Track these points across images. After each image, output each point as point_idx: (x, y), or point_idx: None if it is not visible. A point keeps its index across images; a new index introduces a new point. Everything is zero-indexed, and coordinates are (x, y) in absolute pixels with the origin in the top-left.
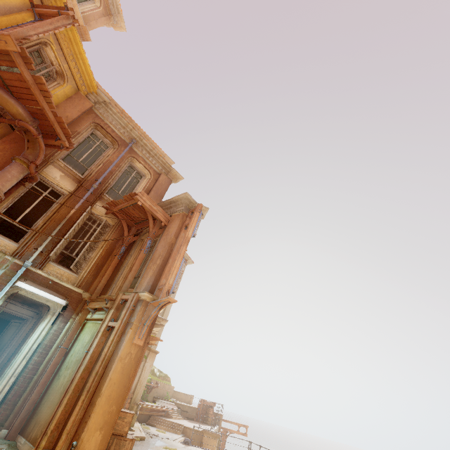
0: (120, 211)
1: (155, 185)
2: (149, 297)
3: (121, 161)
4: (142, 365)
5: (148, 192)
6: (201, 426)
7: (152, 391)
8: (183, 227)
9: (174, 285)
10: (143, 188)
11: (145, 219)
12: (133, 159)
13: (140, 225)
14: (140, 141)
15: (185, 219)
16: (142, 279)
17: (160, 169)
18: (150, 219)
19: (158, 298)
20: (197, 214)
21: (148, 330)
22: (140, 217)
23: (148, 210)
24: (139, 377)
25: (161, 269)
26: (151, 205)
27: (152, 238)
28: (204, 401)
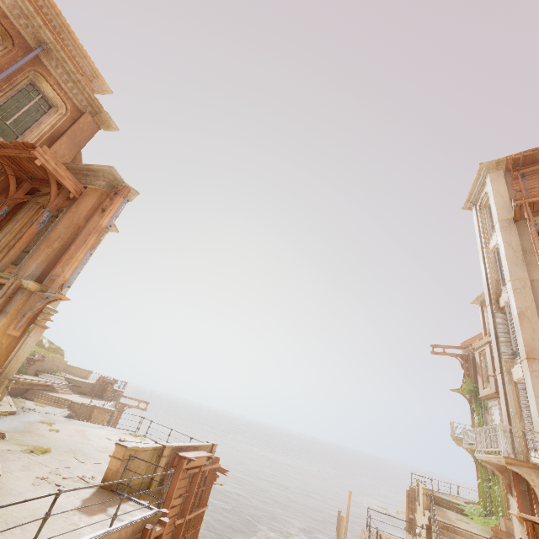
0: (6, 155)
1: (71, 128)
2: (35, 287)
3: (15, 74)
4: (22, 340)
5: (59, 135)
6: (93, 402)
7: (36, 365)
8: (99, 209)
9: (71, 279)
10: (51, 126)
11: (46, 179)
12: (40, 76)
13: (38, 183)
14: (56, 51)
15: (104, 199)
16: (29, 261)
17: (84, 104)
18: (53, 185)
19: (48, 289)
20: (121, 200)
21: (28, 321)
22: (39, 174)
23: (52, 173)
24: (16, 352)
25: (58, 255)
26: (57, 168)
27: (53, 211)
28: (104, 378)
